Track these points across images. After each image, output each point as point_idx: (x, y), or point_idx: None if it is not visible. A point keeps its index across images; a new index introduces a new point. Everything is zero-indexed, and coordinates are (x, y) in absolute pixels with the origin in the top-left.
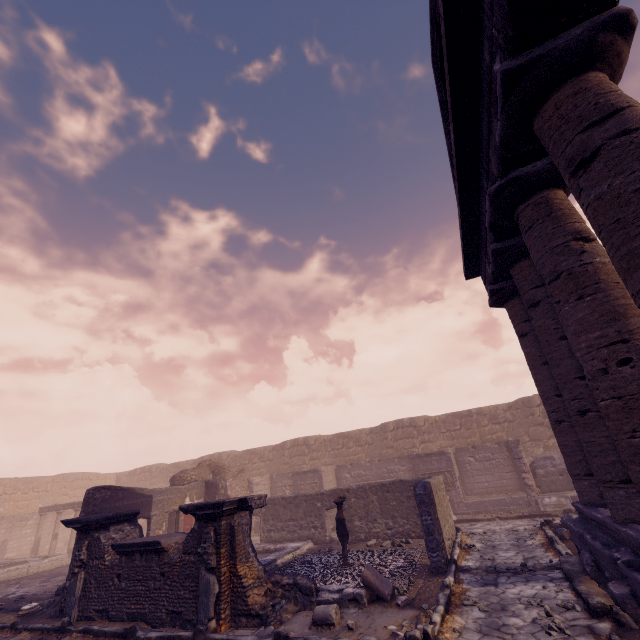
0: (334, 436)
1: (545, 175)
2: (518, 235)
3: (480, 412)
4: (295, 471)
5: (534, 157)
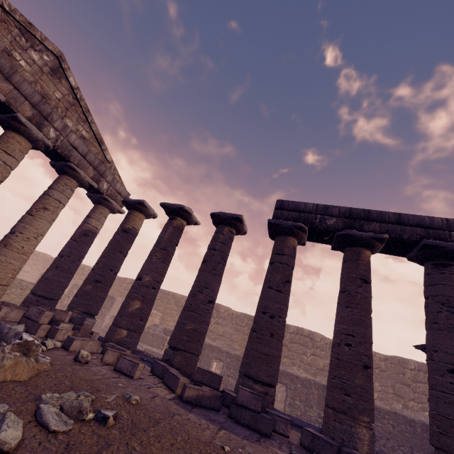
0: None
1: (5, 122)
2: (58, 161)
3: (174, 295)
4: None
5: (3, 111)
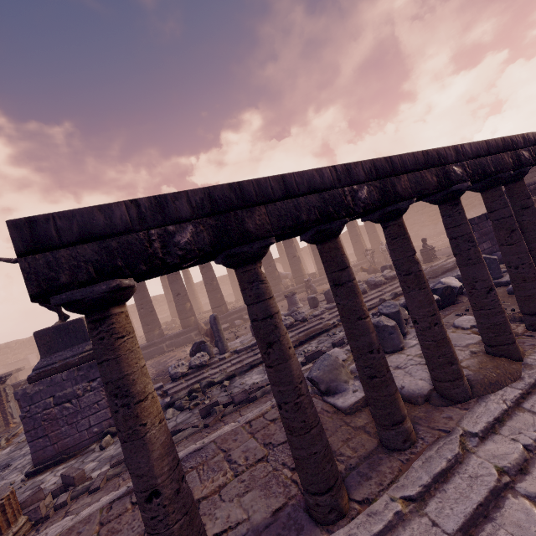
0: (31, 338)
1: None
2: None
3: None
4: (9, 363)
5: None
